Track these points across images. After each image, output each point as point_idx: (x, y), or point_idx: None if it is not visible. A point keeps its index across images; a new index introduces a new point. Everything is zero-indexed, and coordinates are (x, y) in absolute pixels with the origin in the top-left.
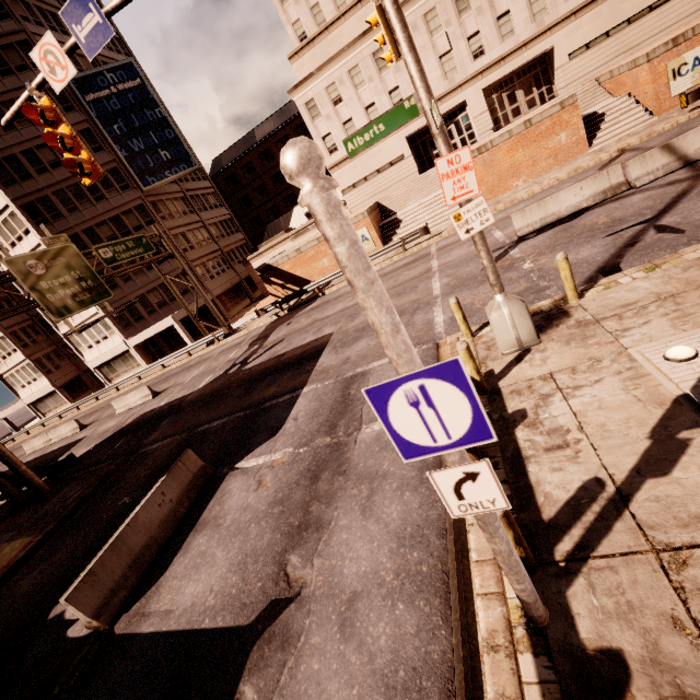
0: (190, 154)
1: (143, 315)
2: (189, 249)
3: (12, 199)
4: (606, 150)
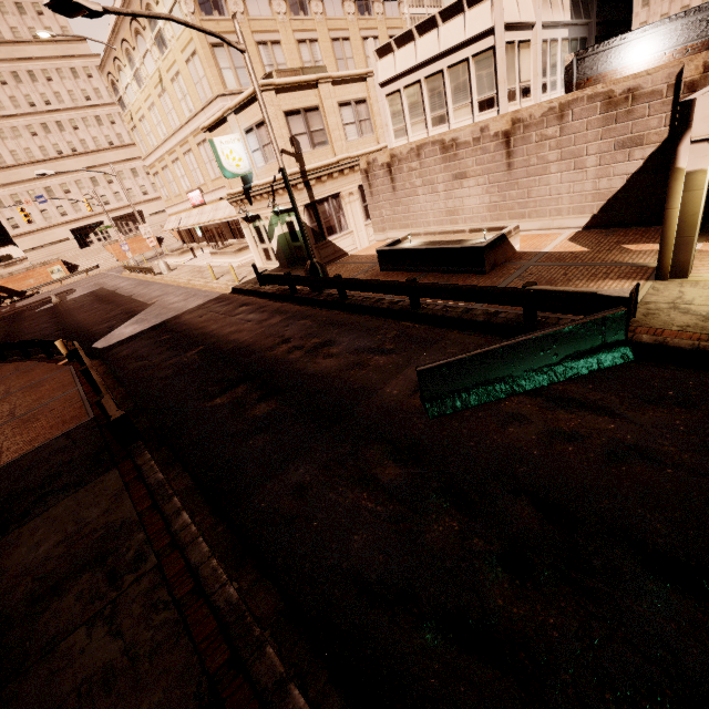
0: None
1: None
2: None
3: None
4: None
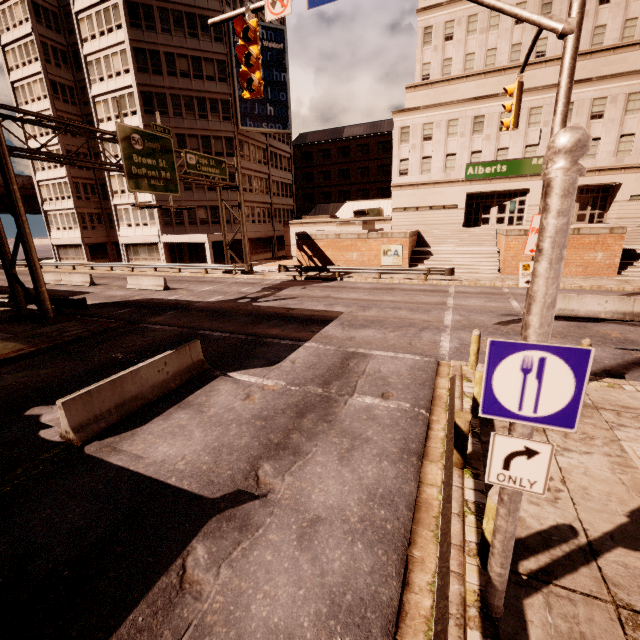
0: (290, 120)
1: (185, 222)
2: (248, 191)
3: (138, 83)
4: (631, 283)
